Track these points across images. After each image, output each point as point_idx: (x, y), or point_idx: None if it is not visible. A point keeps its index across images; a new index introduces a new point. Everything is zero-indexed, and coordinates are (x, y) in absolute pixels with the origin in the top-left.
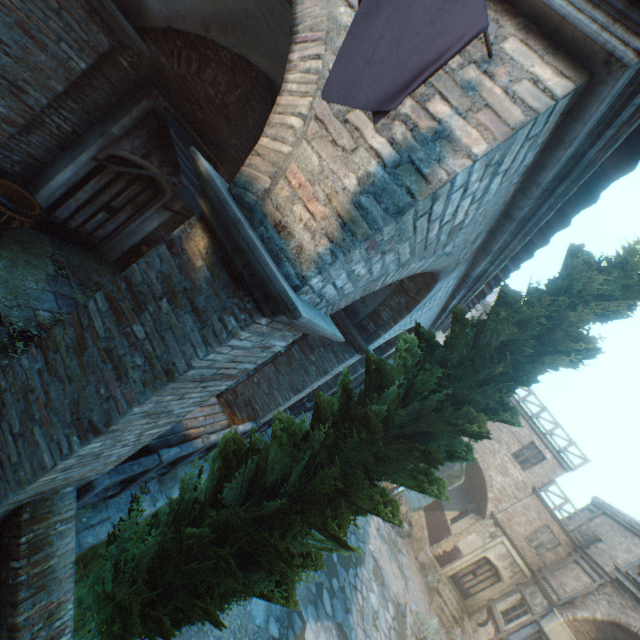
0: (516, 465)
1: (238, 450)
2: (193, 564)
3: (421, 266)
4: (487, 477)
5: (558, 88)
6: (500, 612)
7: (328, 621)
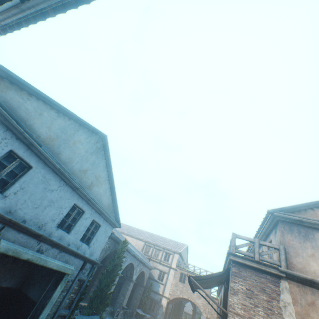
0: (200, 291)
1: (96, 291)
2: (94, 302)
3: (109, 251)
4: (197, 304)
5: None
6: None
7: None
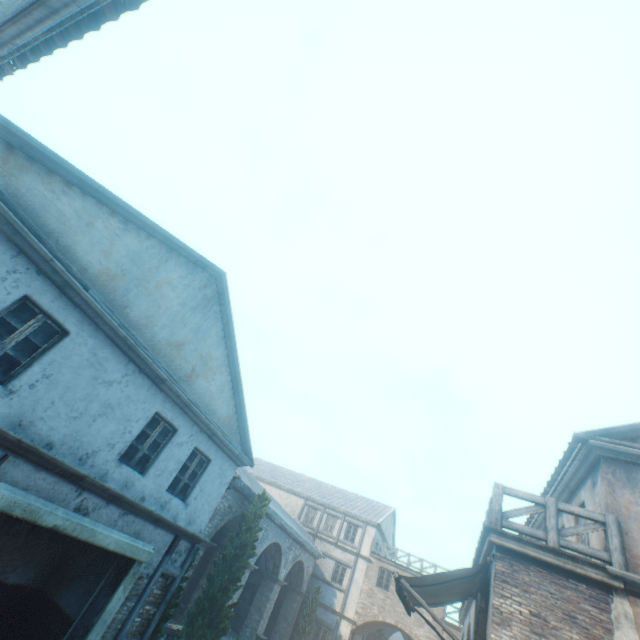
0: (422, 610)
1: (201, 600)
2: (197, 624)
3: (230, 517)
4: (415, 637)
5: None
6: None
7: None
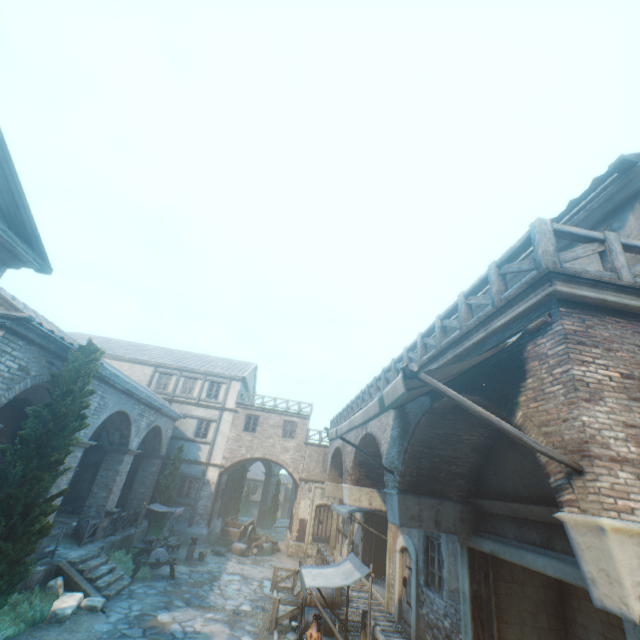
0: (288, 440)
1: None
2: None
3: (27, 384)
4: (282, 462)
5: (2, 334)
6: (341, 523)
7: (183, 608)
